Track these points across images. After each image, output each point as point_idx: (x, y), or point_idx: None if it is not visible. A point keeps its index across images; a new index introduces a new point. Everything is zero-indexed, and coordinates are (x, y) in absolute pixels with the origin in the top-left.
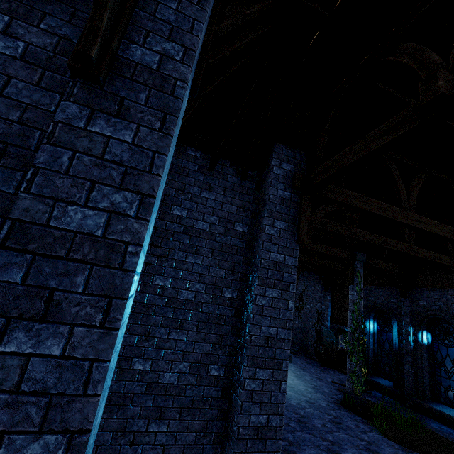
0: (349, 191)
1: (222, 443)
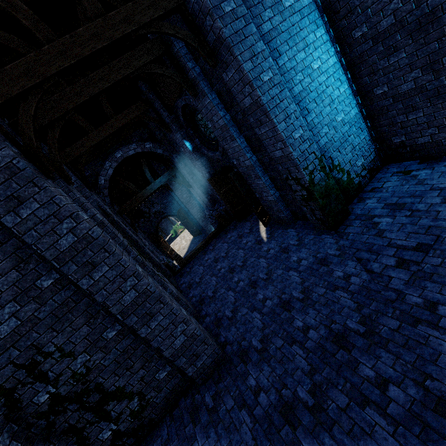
0: None
1: None
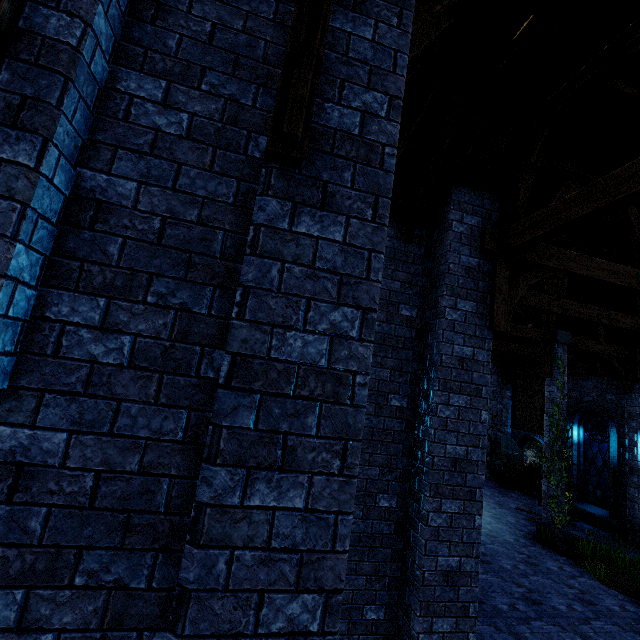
0: (564, 251)
1: (399, 588)
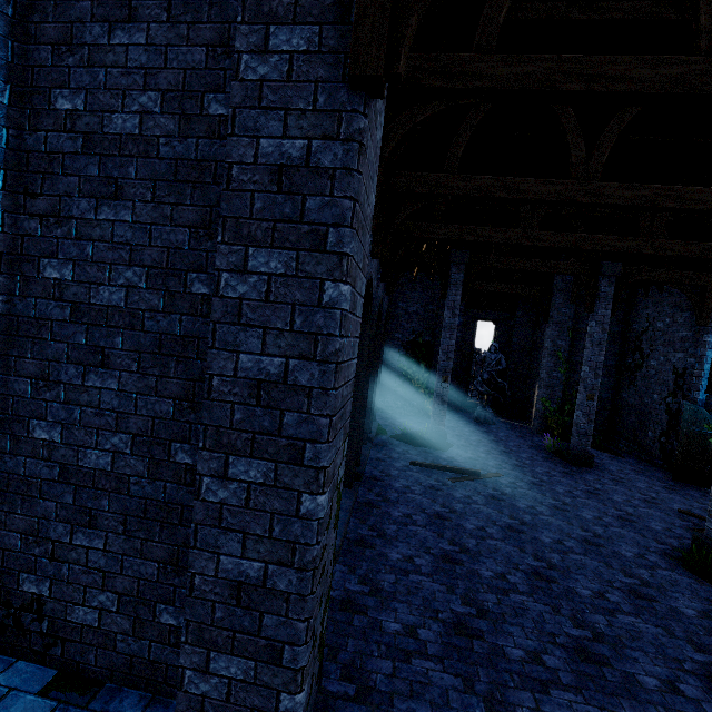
0: None
1: None
